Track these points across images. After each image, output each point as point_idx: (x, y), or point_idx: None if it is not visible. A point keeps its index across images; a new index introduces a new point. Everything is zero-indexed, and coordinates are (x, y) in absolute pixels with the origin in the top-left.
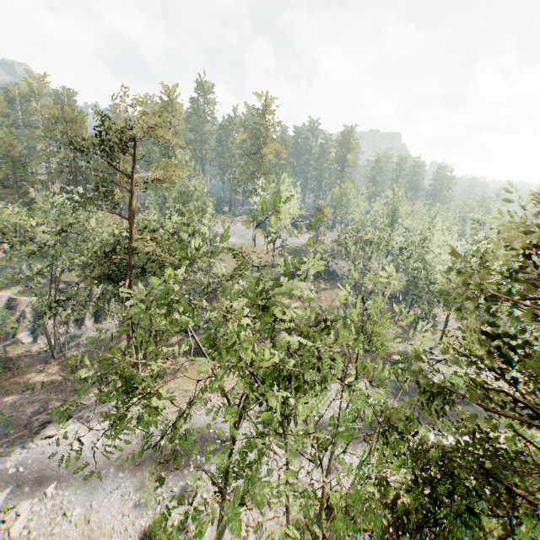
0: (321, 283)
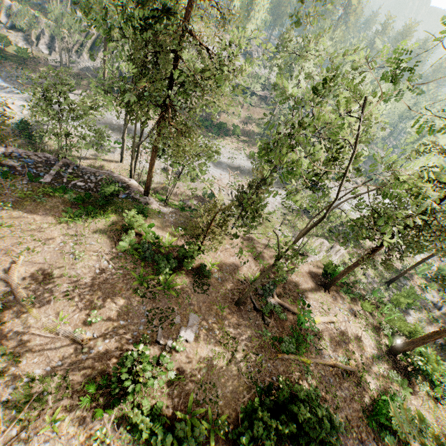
0: (262, 105)
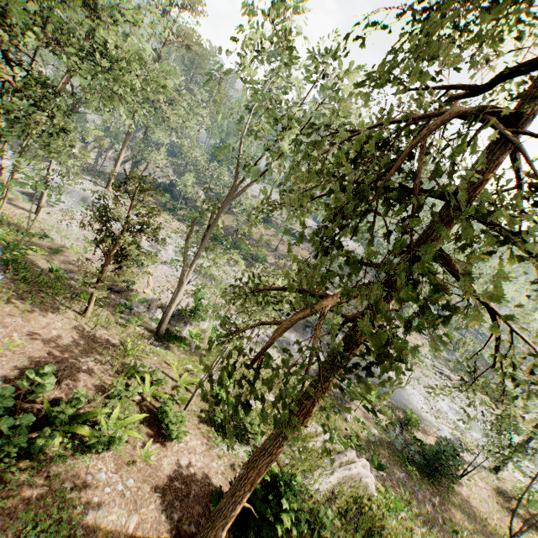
0: None
